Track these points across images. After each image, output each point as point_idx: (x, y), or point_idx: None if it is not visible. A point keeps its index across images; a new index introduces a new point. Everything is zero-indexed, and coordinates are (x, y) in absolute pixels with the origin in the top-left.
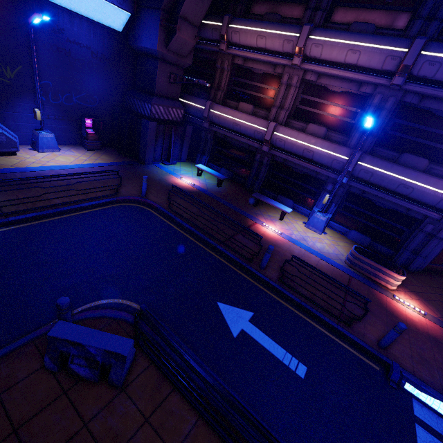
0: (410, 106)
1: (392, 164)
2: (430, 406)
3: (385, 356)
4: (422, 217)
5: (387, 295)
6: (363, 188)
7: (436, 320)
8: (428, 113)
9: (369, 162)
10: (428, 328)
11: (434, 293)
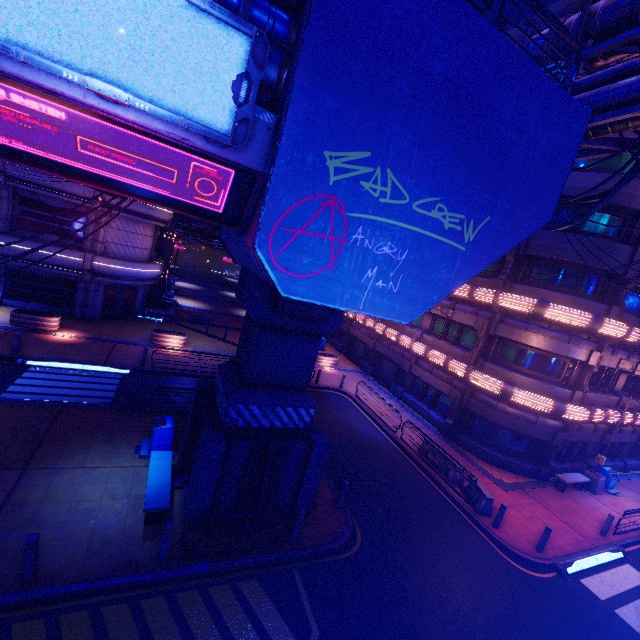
0: (27, 197)
1: (28, 241)
2: (43, 366)
3: (16, 356)
4: (77, 279)
5: (46, 334)
6: (16, 264)
7: (84, 337)
8: (43, 204)
9: (7, 241)
10: (73, 341)
11: (99, 327)
